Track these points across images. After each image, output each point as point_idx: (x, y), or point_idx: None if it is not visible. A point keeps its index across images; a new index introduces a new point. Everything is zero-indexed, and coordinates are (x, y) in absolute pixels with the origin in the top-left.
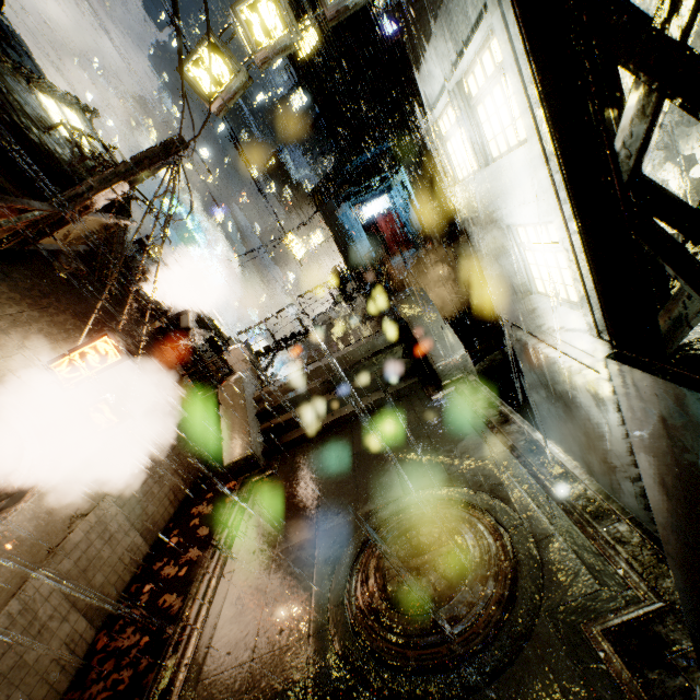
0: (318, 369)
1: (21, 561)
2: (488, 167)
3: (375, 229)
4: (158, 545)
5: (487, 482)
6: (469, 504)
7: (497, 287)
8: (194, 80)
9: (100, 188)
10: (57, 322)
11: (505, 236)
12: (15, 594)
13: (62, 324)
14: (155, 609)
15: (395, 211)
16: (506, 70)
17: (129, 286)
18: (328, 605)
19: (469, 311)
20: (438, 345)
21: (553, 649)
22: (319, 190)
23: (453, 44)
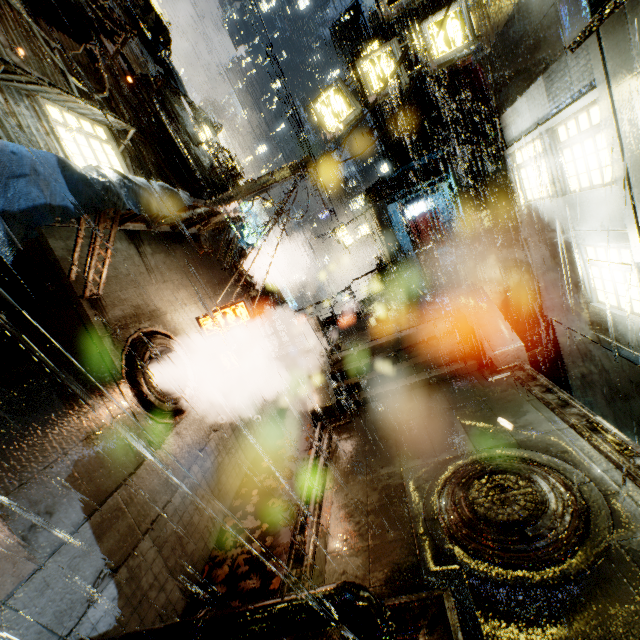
0: (384, 344)
1: (187, 454)
2: (566, 197)
3: (413, 225)
4: (253, 464)
5: (552, 449)
6: (538, 463)
7: (551, 291)
8: (319, 114)
9: (245, 193)
10: (198, 287)
11: (572, 252)
12: (186, 475)
13: (201, 289)
14: (266, 507)
15: (432, 210)
16: (604, 132)
17: (234, 262)
18: (424, 518)
19: (512, 308)
20: (496, 336)
21: (625, 564)
22: (373, 191)
23: (549, 101)
